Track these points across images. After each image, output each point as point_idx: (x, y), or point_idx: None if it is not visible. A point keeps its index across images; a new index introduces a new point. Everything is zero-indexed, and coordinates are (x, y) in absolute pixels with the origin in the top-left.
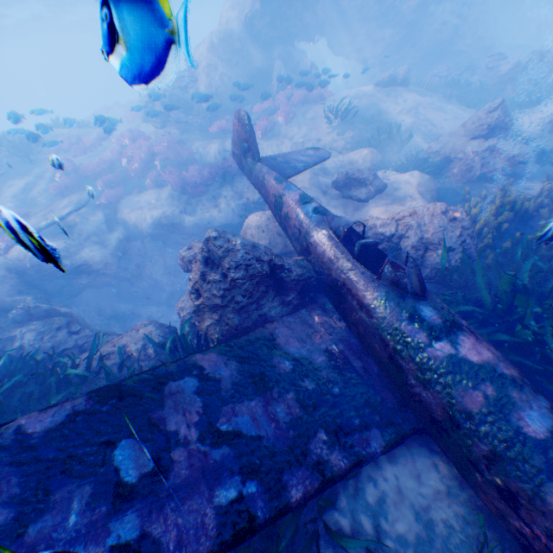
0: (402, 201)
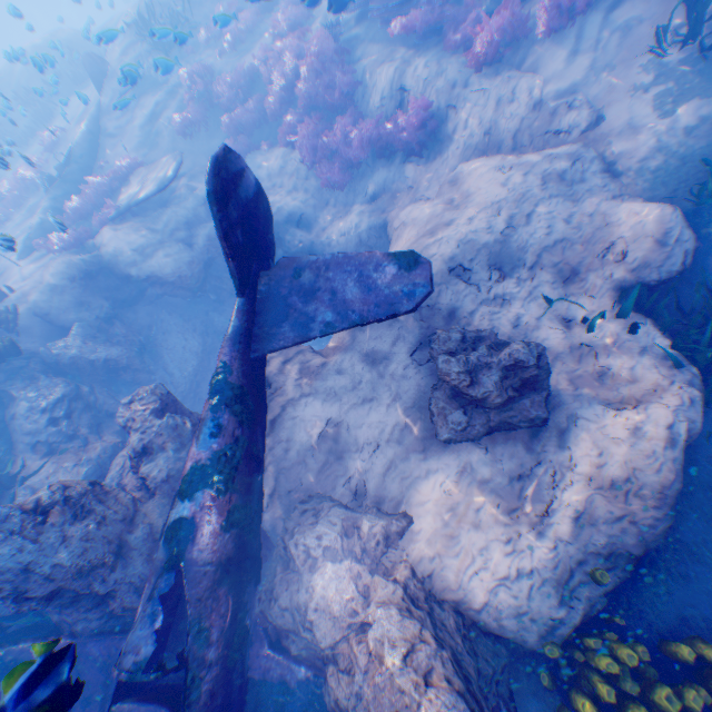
0: (521, 504)
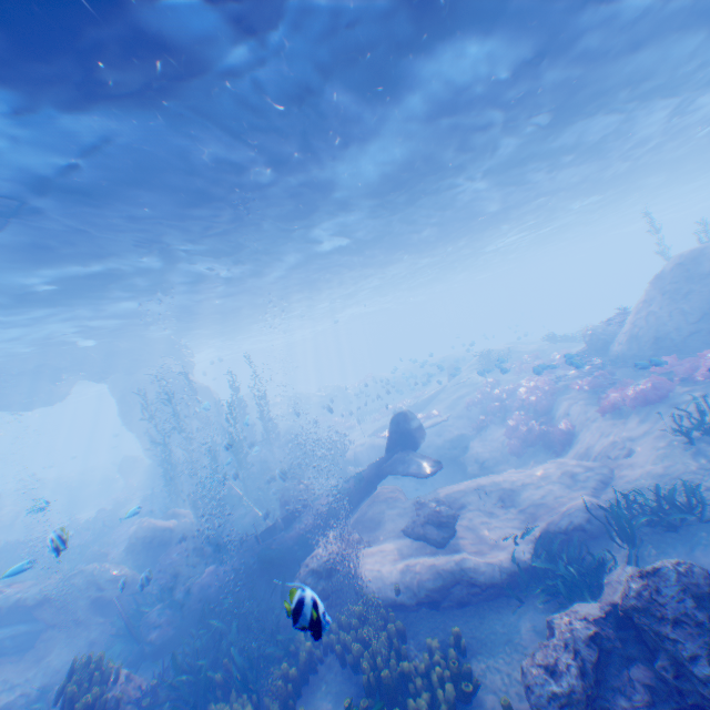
0: (401, 558)
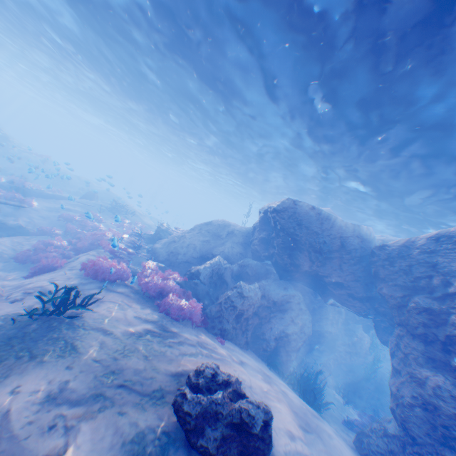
0: None
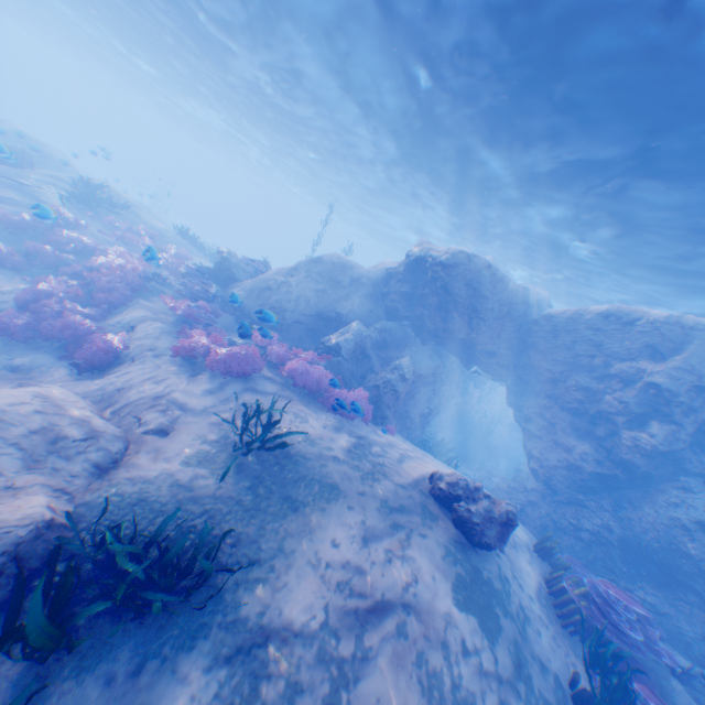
0: None
